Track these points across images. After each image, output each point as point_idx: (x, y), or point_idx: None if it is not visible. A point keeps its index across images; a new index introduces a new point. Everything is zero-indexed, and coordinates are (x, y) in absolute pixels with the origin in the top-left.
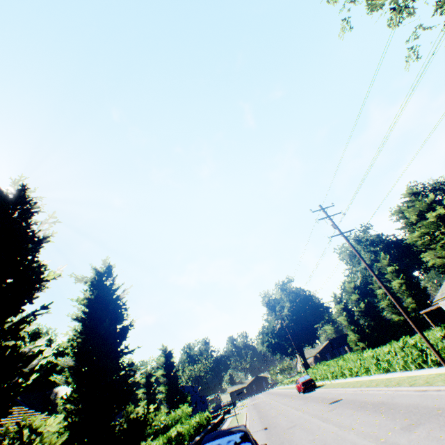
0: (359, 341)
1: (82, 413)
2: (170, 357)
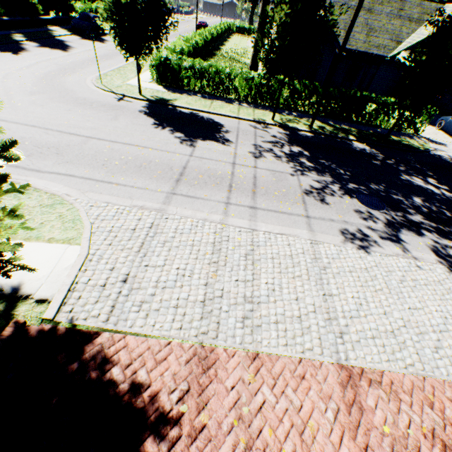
0: None
1: None
2: None
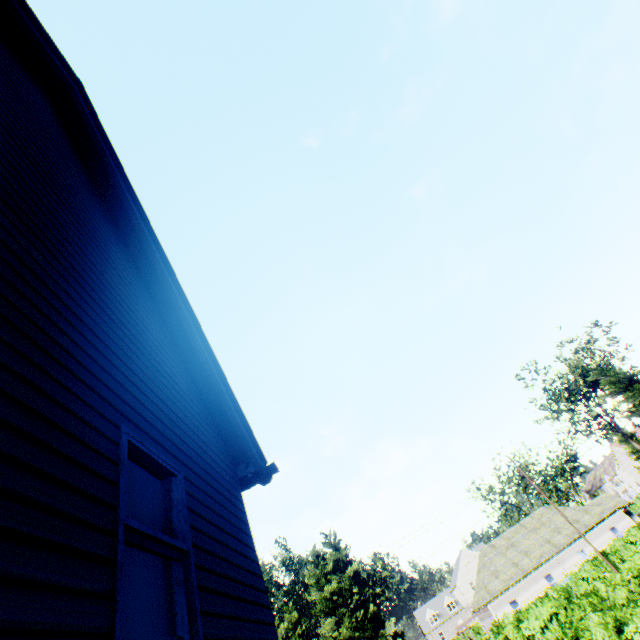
0: None
1: None
2: None
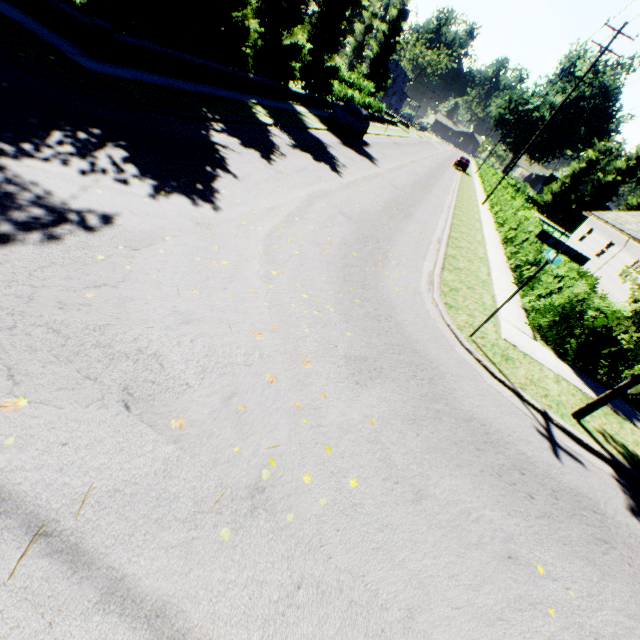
0: (554, 196)
1: (314, 40)
2: (402, 20)
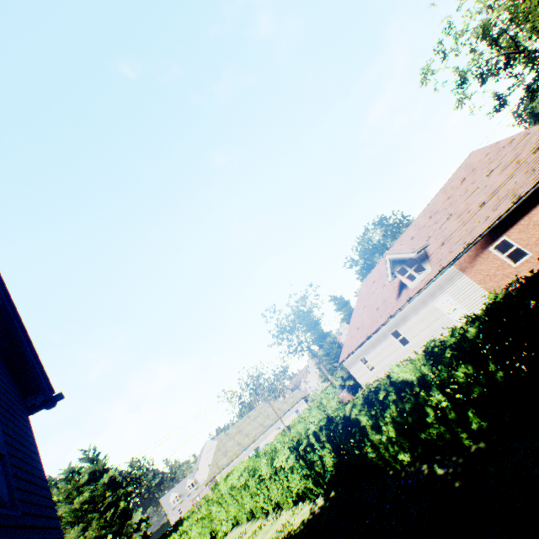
0: None
1: None
2: None
